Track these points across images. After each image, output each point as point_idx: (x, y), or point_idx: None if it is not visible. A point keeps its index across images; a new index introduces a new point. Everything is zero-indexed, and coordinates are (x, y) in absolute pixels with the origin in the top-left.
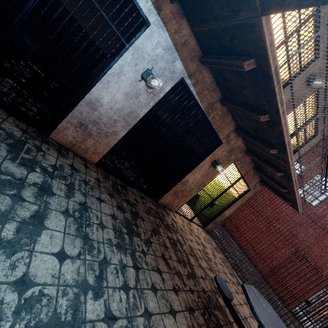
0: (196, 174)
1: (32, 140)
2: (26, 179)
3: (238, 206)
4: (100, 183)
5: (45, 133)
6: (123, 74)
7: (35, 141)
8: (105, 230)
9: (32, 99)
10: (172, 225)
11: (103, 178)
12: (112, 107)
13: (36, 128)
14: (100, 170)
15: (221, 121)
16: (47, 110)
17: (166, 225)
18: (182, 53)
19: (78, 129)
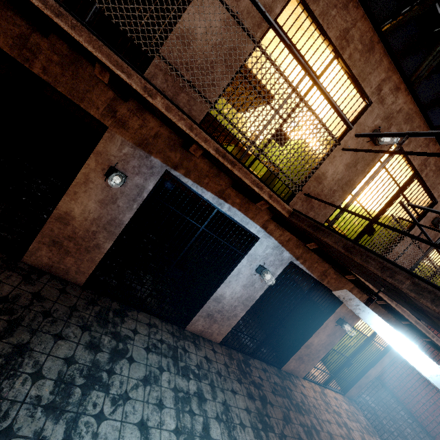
0: (320, 335)
1: (179, 342)
2: (189, 390)
3: (387, 362)
4: (228, 368)
5: (182, 327)
6: (241, 273)
7: (180, 342)
8: (246, 430)
9: (163, 287)
10: (302, 402)
11: (229, 360)
12: (233, 297)
13: (176, 325)
14: (224, 350)
15: (337, 282)
16: (174, 292)
17: (296, 404)
18: (288, 245)
19: (206, 319)
